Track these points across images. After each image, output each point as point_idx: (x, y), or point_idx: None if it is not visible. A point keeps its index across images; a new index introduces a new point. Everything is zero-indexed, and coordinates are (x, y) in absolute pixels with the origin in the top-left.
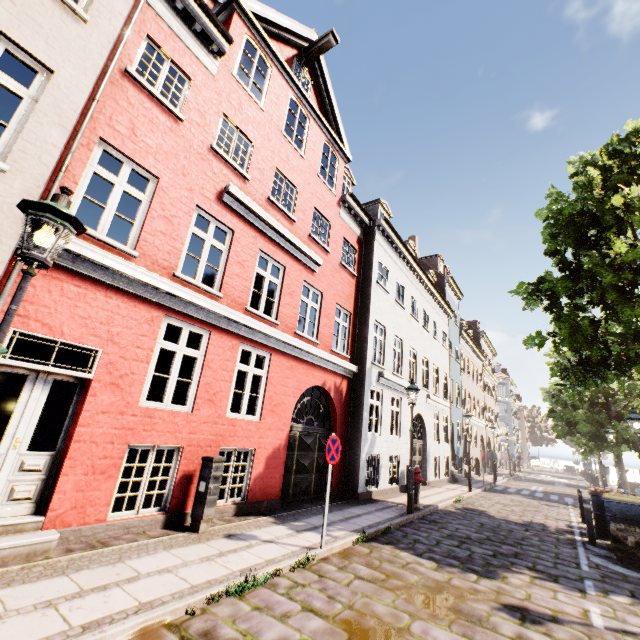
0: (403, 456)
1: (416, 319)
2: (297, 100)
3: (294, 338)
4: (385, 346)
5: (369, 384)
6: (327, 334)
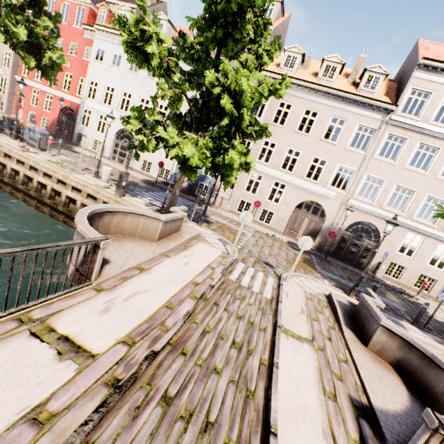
0: (105, 143)
1: (133, 73)
2: (65, 2)
3: (56, 91)
4: (97, 91)
5: (83, 107)
6: (74, 89)
